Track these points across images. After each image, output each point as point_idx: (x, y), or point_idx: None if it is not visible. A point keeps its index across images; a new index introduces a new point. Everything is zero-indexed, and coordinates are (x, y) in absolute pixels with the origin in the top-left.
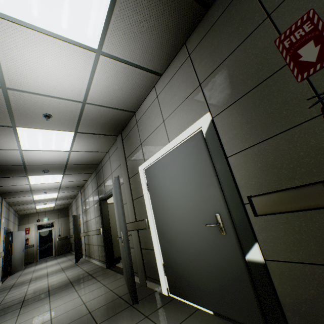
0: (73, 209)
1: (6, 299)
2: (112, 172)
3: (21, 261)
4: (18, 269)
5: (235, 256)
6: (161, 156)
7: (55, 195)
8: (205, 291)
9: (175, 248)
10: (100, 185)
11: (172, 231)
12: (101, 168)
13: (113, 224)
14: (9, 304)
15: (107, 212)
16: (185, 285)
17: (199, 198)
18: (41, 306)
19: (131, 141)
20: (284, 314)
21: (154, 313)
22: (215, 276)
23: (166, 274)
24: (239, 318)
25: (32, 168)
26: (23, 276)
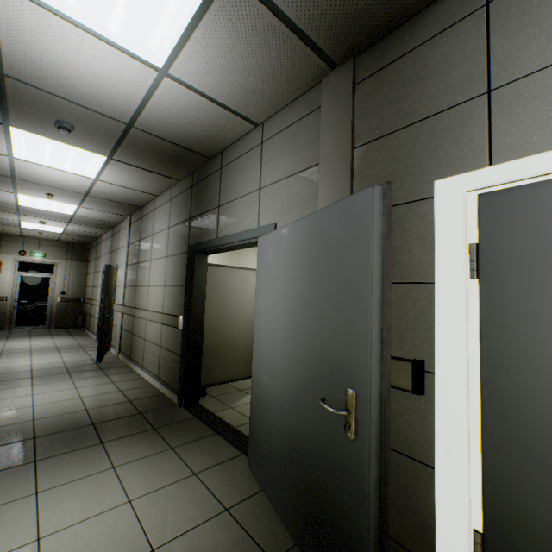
0: (102, 251)
1: None
2: (261, 185)
3: None
4: None
5: None
6: None
7: (71, 210)
8: None
9: None
10: (201, 214)
11: None
12: (216, 172)
13: (209, 313)
14: None
15: (203, 283)
16: None
17: None
18: (8, 506)
19: (411, 85)
20: None
21: None
22: None
23: None
24: None
25: (23, 97)
26: None
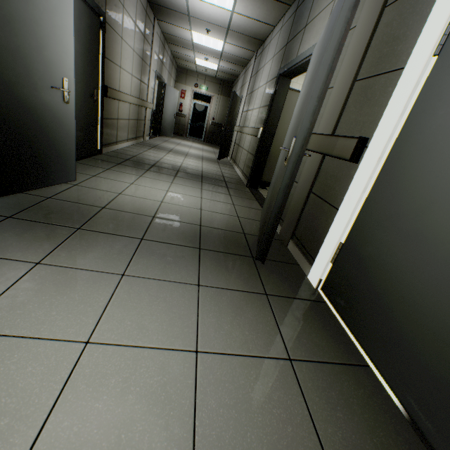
0: (238, 87)
1: (143, 155)
2: None
3: (170, 127)
4: (167, 134)
5: None
6: None
7: (220, 46)
8: (422, 377)
9: (406, 243)
10: (293, 38)
11: (435, 203)
12: None
13: (280, 131)
14: (142, 160)
15: (280, 103)
16: (367, 313)
17: None
18: (162, 181)
19: None
20: None
21: (280, 298)
22: None
23: (335, 263)
24: None
25: None
26: (168, 143)
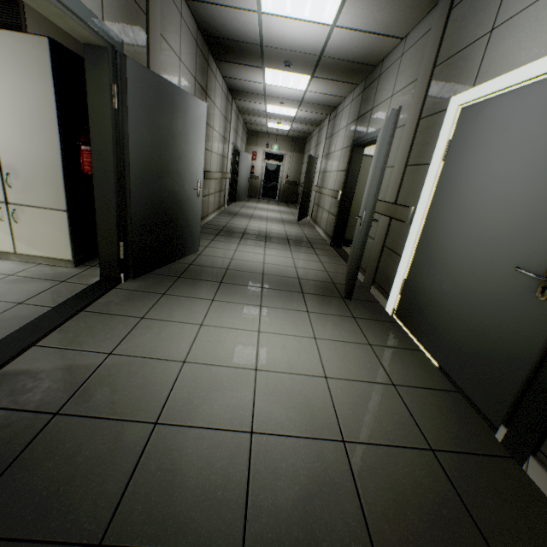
0: (312, 144)
1: (230, 224)
2: (393, 93)
3: (244, 191)
4: (242, 198)
5: (531, 336)
6: (522, 81)
7: (293, 113)
8: (443, 342)
9: (434, 271)
10: (363, 116)
11: (445, 247)
12: (376, 79)
13: (358, 192)
14: (232, 229)
15: (356, 169)
16: (419, 319)
17: (542, 216)
18: (257, 247)
19: (470, 17)
20: (545, 436)
21: (363, 320)
22: (474, 337)
23: (402, 294)
24: (470, 393)
25: (270, 54)
26: (245, 208)
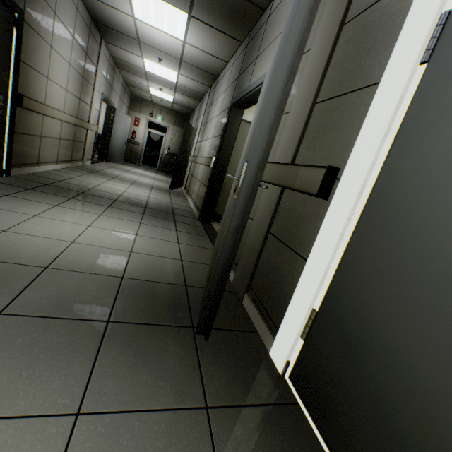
0: (193, 119)
1: (73, 180)
2: None
3: (120, 153)
4: (116, 160)
5: None
6: None
7: (174, 78)
8: None
9: (425, 332)
10: (245, 70)
11: None
12: (264, 23)
13: (234, 161)
14: (69, 186)
15: (234, 134)
16: (370, 448)
17: None
18: (87, 213)
19: None
20: None
21: (229, 412)
22: None
23: (308, 341)
24: None
25: None
26: (114, 169)
